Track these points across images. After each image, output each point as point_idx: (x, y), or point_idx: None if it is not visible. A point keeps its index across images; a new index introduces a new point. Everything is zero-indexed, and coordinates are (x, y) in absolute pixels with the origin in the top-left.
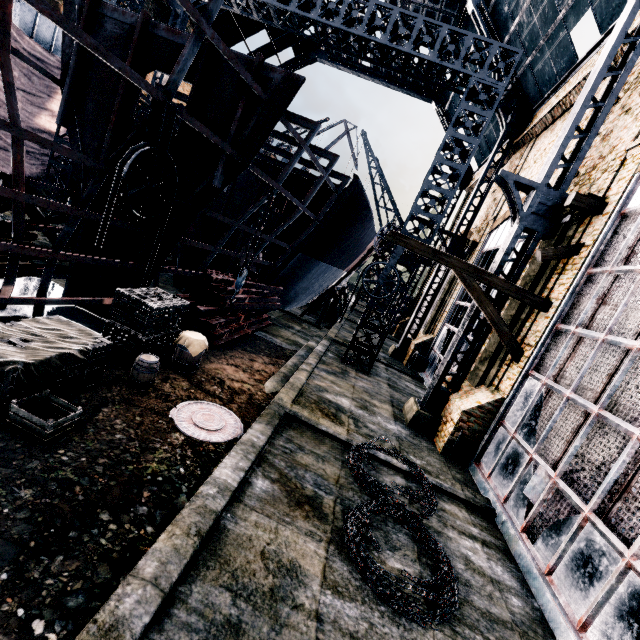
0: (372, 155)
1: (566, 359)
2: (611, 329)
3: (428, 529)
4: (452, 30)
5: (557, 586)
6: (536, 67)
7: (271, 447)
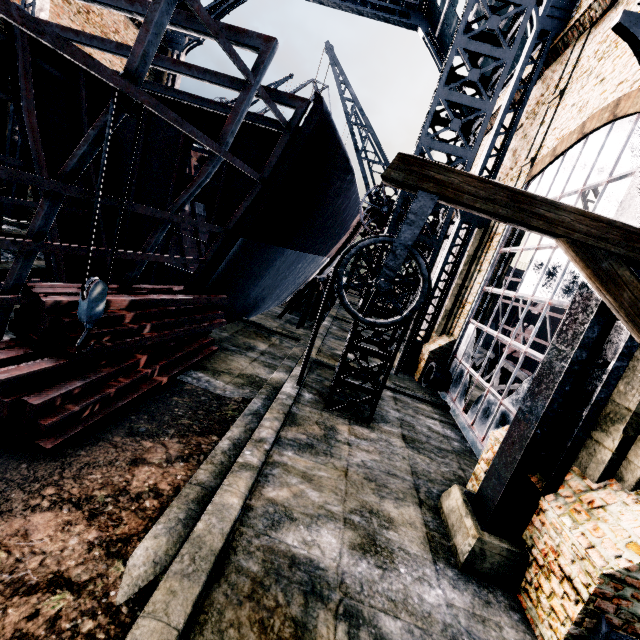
0: (345, 80)
1: None
2: None
3: None
4: None
5: None
6: None
7: None
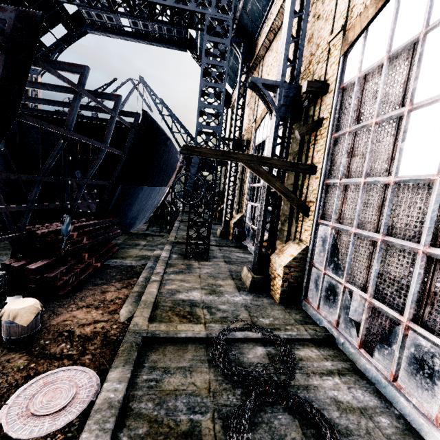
0: (154, 94)
1: (341, 204)
2: (367, 173)
3: (298, 390)
4: None
5: (405, 389)
6: (247, 8)
7: (134, 390)
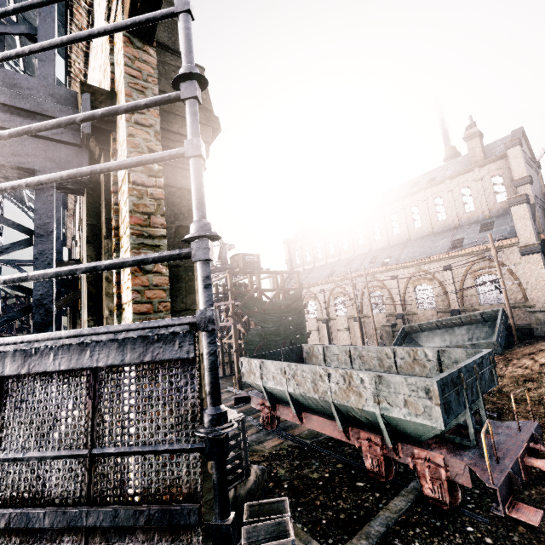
0: None
1: None
2: None
3: None
4: None
5: None
6: None
7: None
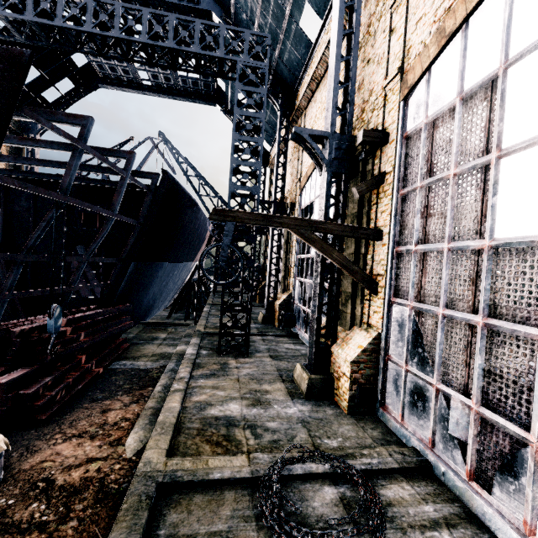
0: (177, 152)
1: (420, 277)
2: (451, 236)
3: None
4: (205, 24)
5: None
6: (284, 57)
7: None
